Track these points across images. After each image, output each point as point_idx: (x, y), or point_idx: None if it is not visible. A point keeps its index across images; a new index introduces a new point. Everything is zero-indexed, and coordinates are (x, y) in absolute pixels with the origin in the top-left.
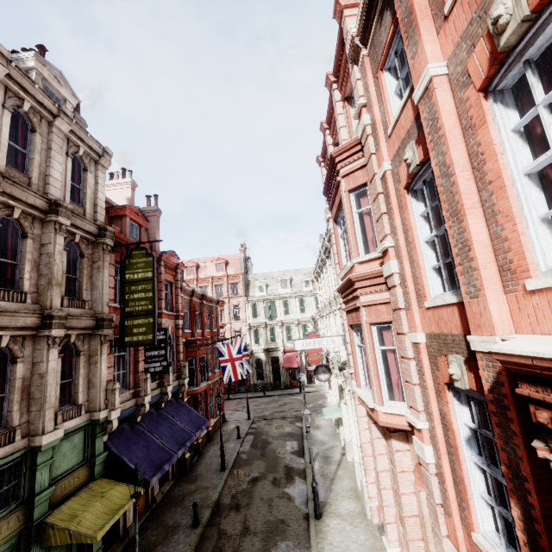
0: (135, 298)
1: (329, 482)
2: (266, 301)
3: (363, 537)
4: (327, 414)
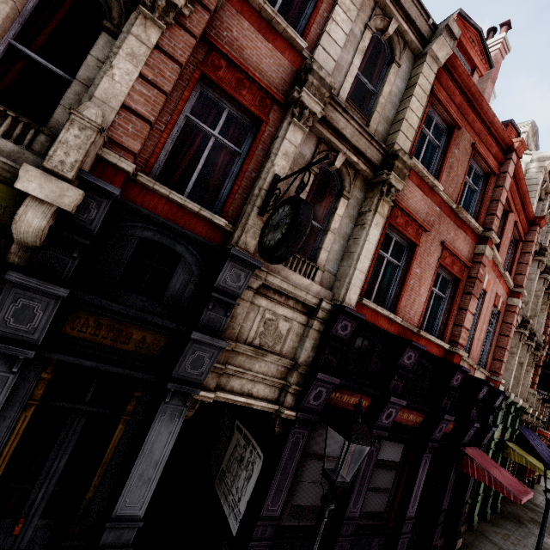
0: None
1: None
2: None
3: None
4: None
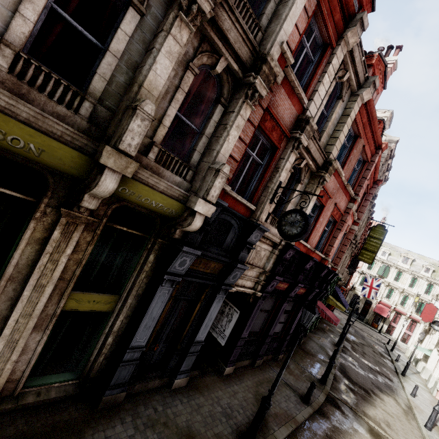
0: (370, 244)
1: (408, 373)
2: (383, 263)
3: (428, 395)
4: (419, 348)
